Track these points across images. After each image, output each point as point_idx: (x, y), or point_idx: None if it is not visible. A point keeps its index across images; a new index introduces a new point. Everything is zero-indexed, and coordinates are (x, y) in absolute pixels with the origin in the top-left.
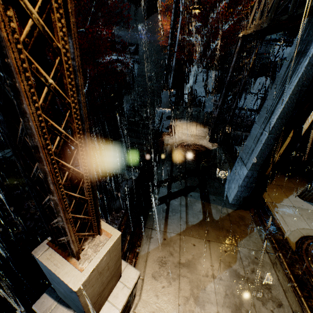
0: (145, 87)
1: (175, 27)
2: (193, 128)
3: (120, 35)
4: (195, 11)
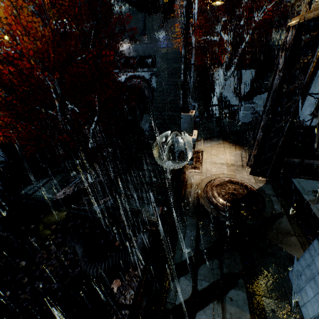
0: (165, 102)
1: (189, 32)
2: (226, 153)
3: (136, 50)
4: (216, 4)
